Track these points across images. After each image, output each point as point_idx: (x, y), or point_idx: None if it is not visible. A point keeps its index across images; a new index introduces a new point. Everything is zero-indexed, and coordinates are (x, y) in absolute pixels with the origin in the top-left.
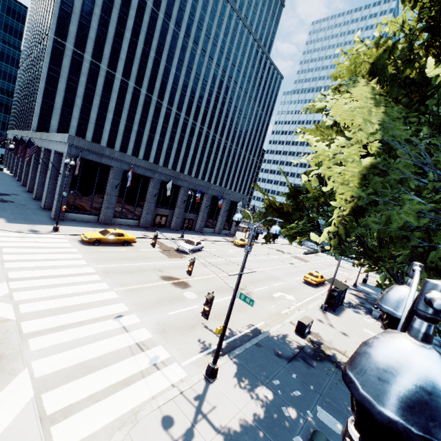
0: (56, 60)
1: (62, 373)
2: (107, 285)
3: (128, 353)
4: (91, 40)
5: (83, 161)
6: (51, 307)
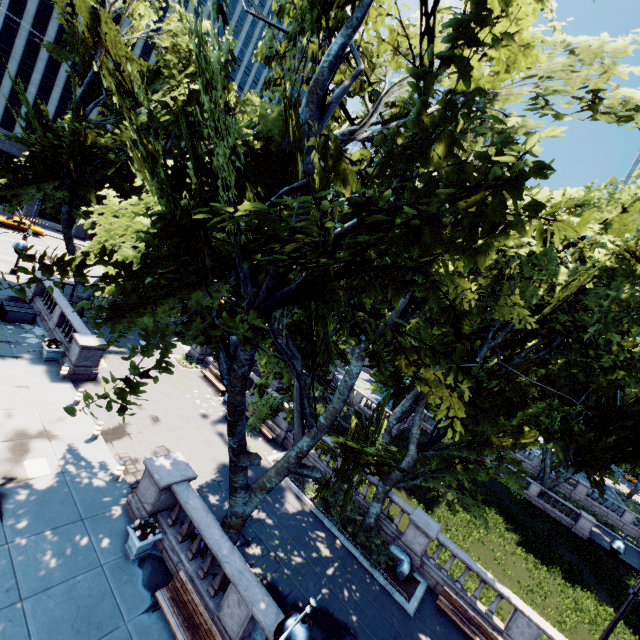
0: (7, 38)
1: None
2: None
3: None
4: (54, 23)
5: (6, 154)
6: None
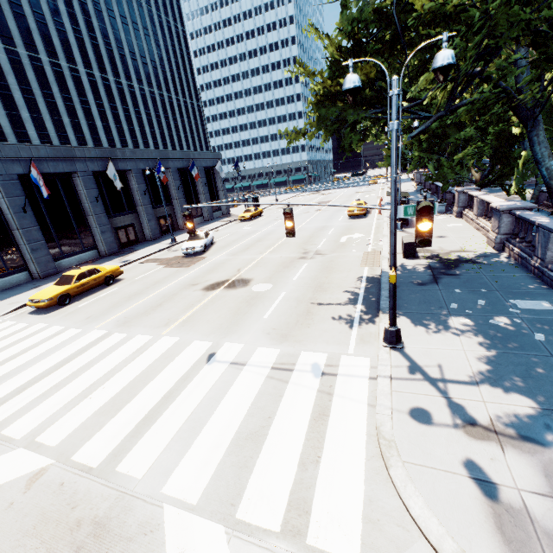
0: None
1: (226, 469)
2: (146, 335)
3: (277, 384)
4: None
5: None
6: (96, 409)
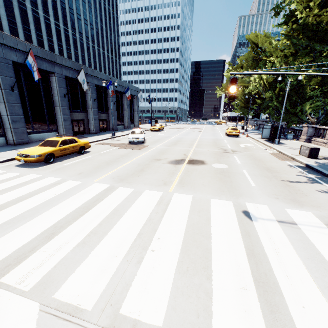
0: None
1: None
2: (155, 191)
3: None
4: None
5: None
6: (174, 265)
